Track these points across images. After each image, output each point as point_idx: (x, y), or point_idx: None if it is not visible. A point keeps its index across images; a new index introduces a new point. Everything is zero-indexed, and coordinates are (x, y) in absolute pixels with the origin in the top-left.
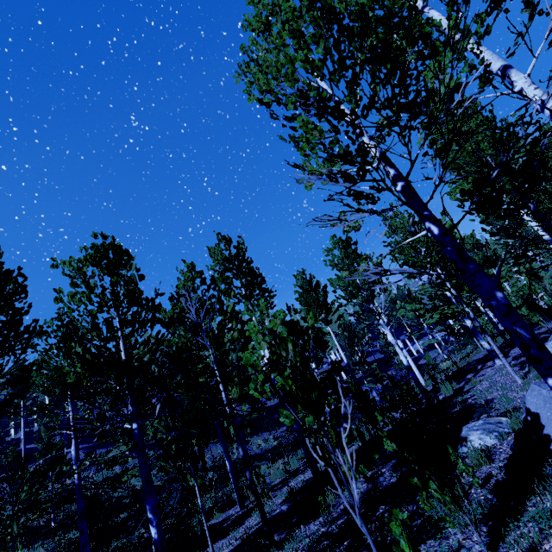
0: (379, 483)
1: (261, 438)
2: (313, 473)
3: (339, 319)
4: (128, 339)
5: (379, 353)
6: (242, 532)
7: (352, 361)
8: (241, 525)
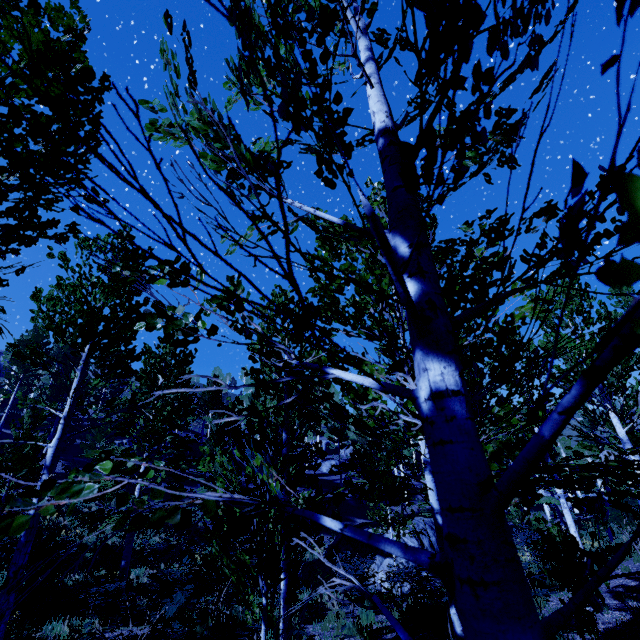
0: None
1: None
2: None
3: None
4: None
5: None
6: None
7: None
8: None
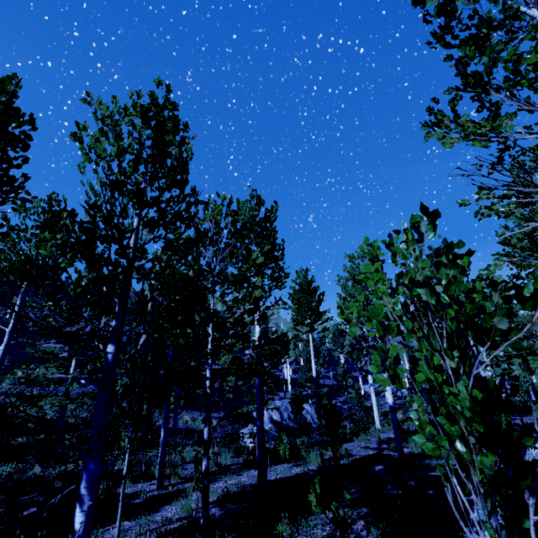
0: (351, 534)
1: (190, 415)
2: (260, 484)
3: (323, 331)
4: (150, 227)
5: (328, 379)
6: (158, 523)
7: (306, 377)
8: (157, 512)
